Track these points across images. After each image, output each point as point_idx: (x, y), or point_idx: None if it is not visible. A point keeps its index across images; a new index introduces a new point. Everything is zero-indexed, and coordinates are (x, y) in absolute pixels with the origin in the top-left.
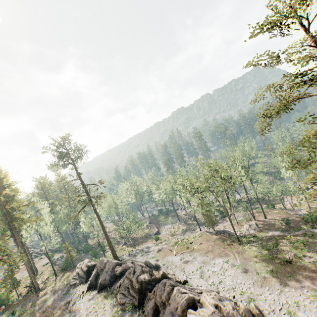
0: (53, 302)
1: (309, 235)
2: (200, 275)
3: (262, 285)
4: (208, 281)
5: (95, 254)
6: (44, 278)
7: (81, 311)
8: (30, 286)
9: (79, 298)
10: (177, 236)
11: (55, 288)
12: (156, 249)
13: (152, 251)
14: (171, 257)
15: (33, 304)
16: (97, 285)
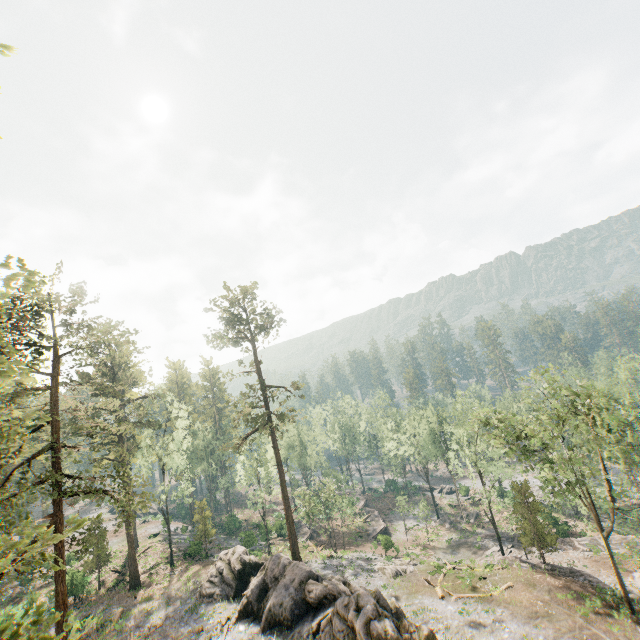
0: (165, 623)
1: None
2: None
3: None
4: None
5: (251, 542)
6: (148, 562)
7: None
8: (123, 571)
9: (218, 631)
10: (435, 551)
11: (169, 590)
12: (390, 568)
13: (380, 571)
14: (432, 599)
15: (127, 612)
16: (260, 611)
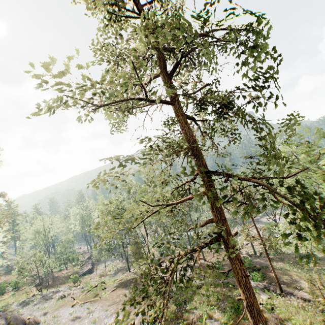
0: None
1: (230, 285)
2: None
3: None
4: None
5: None
6: None
7: None
8: None
9: None
10: (105, 277)
11: None
12: (58, 295)
13: (54, 298)
14: (66, 309)
15: None
16: None
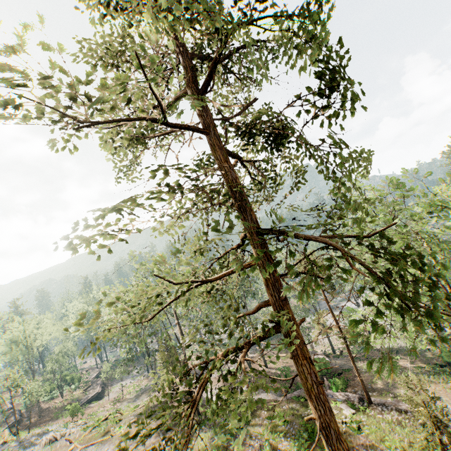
0: None
1: (301, 399)
2: None
3: None
4: None
5: None
6: None
7: None
8: None
9: None
10: (122, 403)
11: None
12: (45, 438)
13: (39, 443)
14: None
15: None
16: None
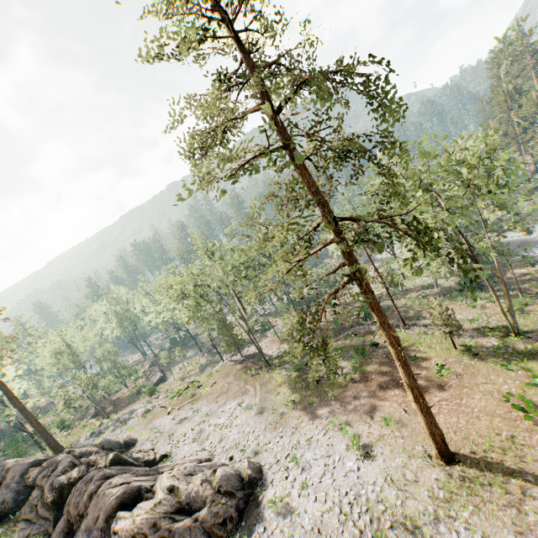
0: None
1: (352, 335)
2: (193, 438)
3: (276, 427)
4: (204, 444)
5: (23, 452)
6: None
7: None
8: None
9: None
10: (190, 378)
11: None
12: (140, 411)
13: (136, 416)
14: (162, 419)
15: None
16: None
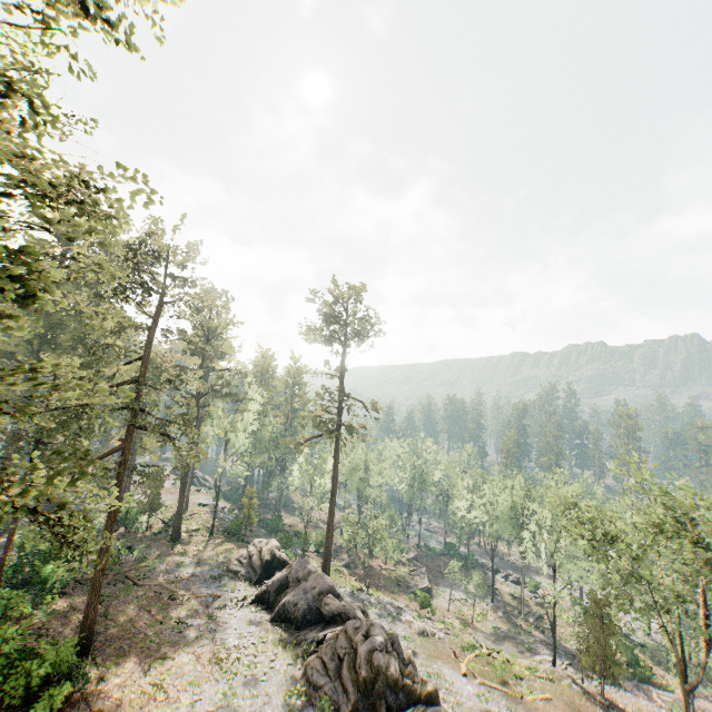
0: (190, 579)
1: None
2: None
3: None
4: None
5: (288, 545)
6: (192, 525)
7: (229, 632)
8: (169, 524)
9: (233, 605)
10: (475, 632)
11: (202, 554)
12: (417, 624)
13: (406, 623)
14: (452, 671)
15: (162, 557)
16: (275, 604)
